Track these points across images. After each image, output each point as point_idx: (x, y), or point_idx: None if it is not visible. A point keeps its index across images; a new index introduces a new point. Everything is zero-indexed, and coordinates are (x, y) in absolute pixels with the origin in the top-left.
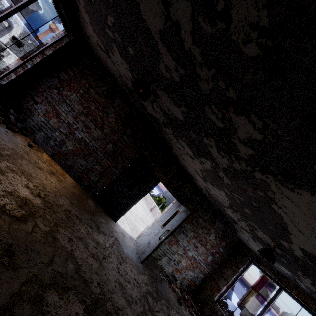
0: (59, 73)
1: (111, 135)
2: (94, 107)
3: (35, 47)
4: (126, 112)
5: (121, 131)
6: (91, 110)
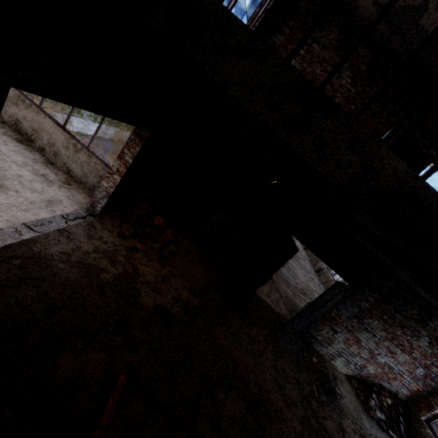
0: (273, 37)
1: (346, 104)
2: (319, 70)
3: (257, 7)
4: (367, 62)
5: (360, 94)
6: (315, 75)
